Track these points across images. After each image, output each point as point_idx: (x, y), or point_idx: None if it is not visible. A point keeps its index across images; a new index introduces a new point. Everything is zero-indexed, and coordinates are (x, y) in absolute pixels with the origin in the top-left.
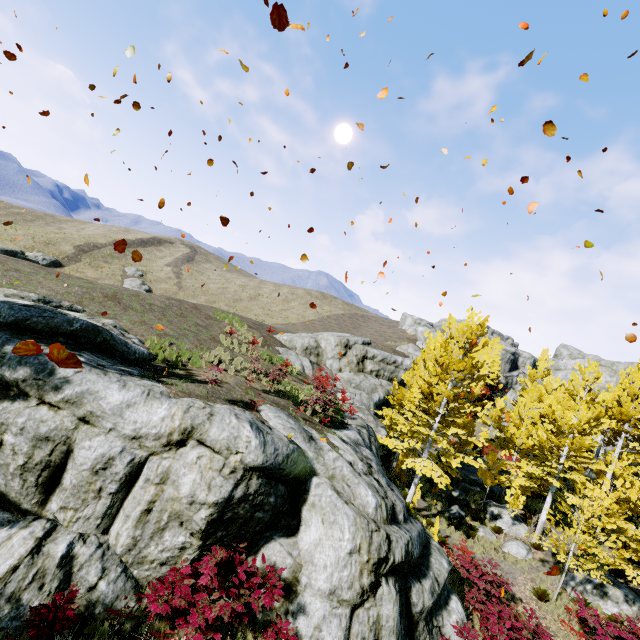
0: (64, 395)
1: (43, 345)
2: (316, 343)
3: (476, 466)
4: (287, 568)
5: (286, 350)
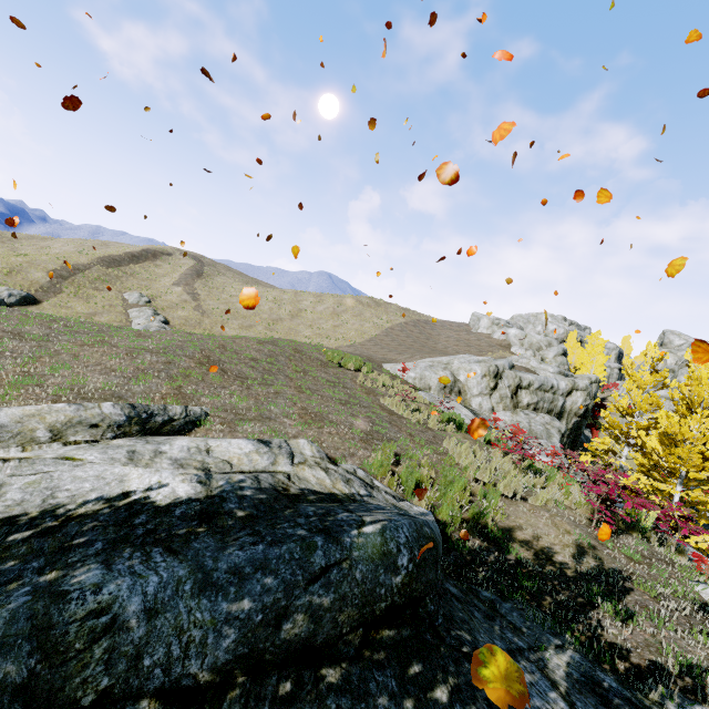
0: None
1: None
2: (452, 376)
3: None
4: None
5: (430, 395)
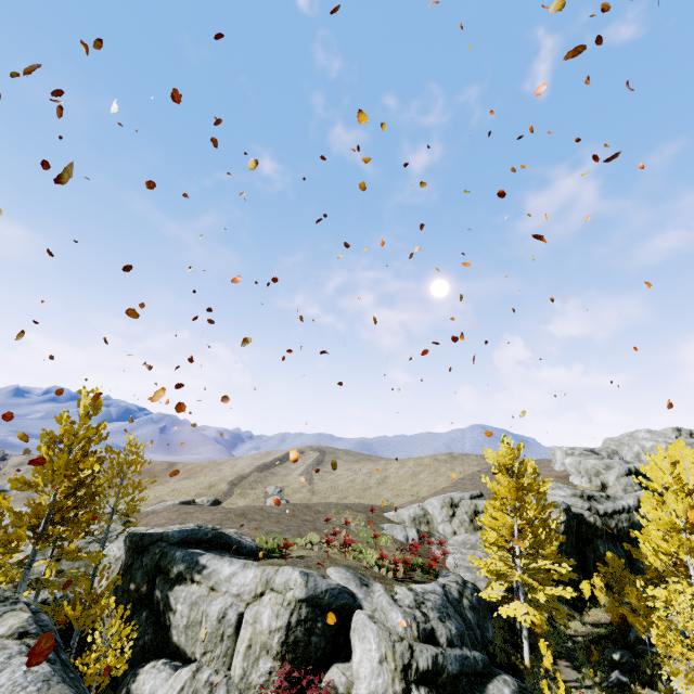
0: (202, 574)
1: (193, 549)
2: (423, 510)
3: (567, 596)
4: (342, 685)
5: (391, 525)
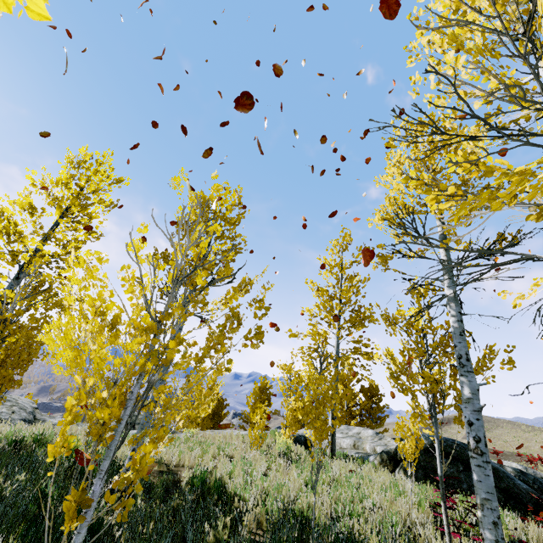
0: None
1: None
2: None
3: None
4: None
5: None
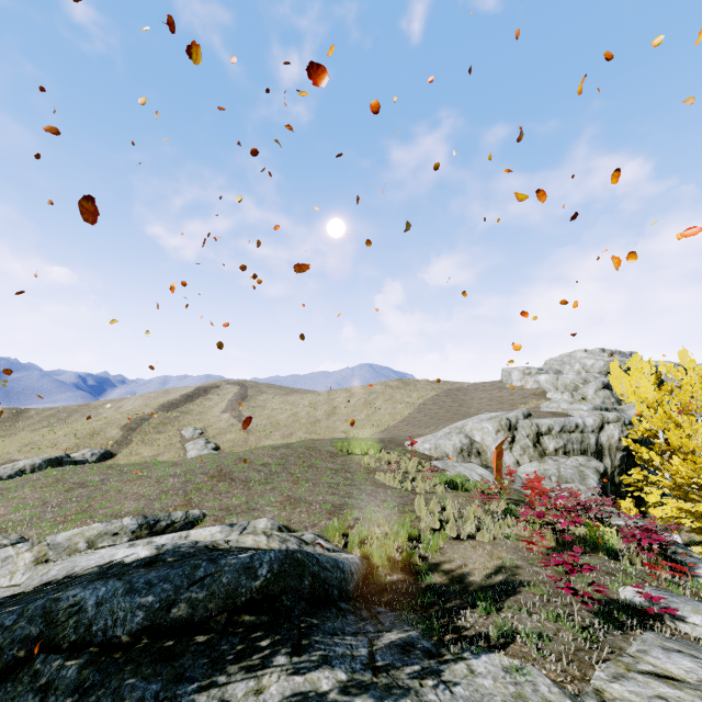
0: None
1: (239, 673)
2: (468, 438)
3: None
4: None
5: (444, 462)
